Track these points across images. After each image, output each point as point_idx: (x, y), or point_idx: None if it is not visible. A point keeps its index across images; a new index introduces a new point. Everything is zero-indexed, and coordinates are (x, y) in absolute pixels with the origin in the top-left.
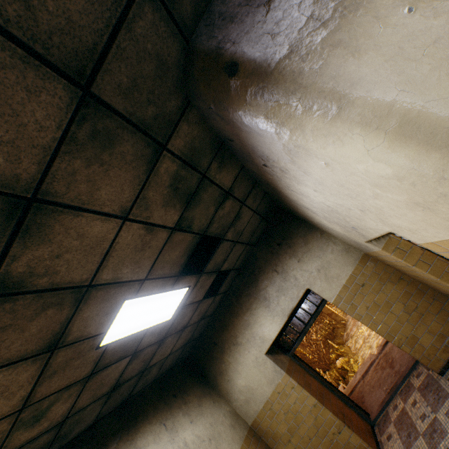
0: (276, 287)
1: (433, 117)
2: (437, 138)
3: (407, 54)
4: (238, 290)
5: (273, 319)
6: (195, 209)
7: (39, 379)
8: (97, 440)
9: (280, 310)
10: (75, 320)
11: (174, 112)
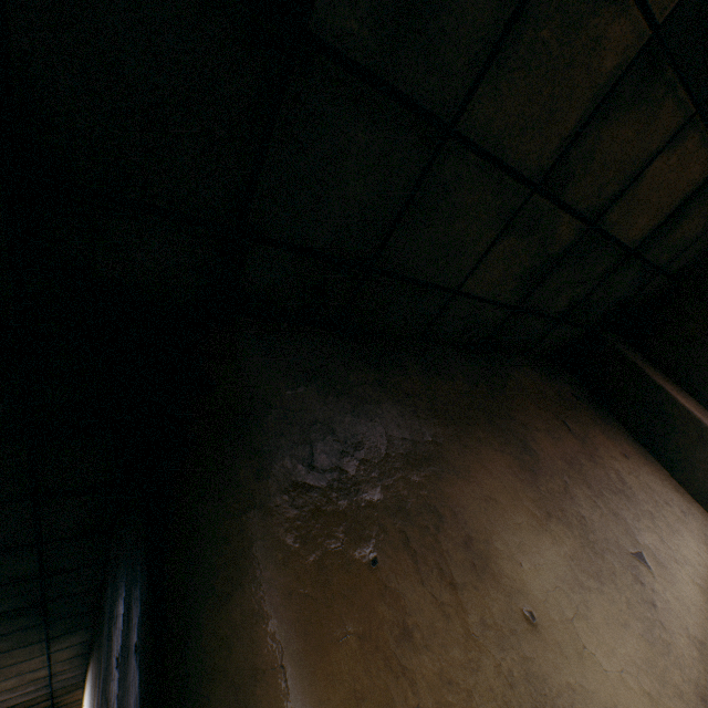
0: None
1: None
2: None
3: None
4: None
5: None
6: None
7: None
8: None
9: None
10: None
11: None
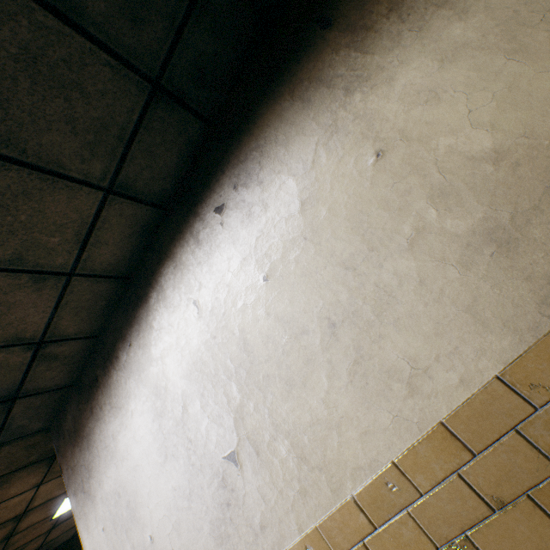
0: None
1: None
2: None
3: None
4: None
5: None
6: None
7: (5, 547)
8: (74, 549)
9: None
10: (21, 523)
11: None
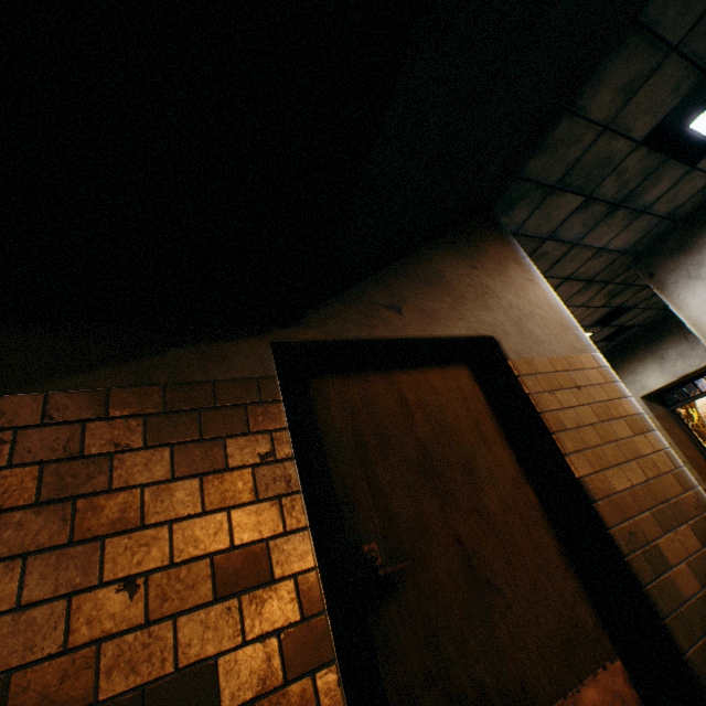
0: (678, 352)
1: (700, 326)
2: (698, 331)
3: (705, 304)
4: (636, 343)
5: (661, 375)
6: (616, 298)
7: None
8: None
9: (672, 371)
10: None
11: (620, 273)
